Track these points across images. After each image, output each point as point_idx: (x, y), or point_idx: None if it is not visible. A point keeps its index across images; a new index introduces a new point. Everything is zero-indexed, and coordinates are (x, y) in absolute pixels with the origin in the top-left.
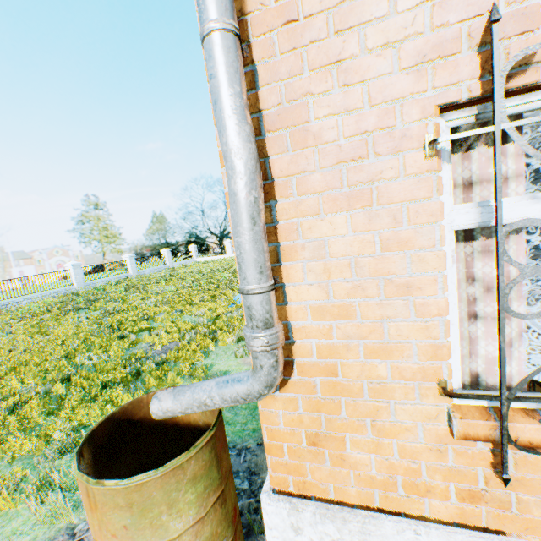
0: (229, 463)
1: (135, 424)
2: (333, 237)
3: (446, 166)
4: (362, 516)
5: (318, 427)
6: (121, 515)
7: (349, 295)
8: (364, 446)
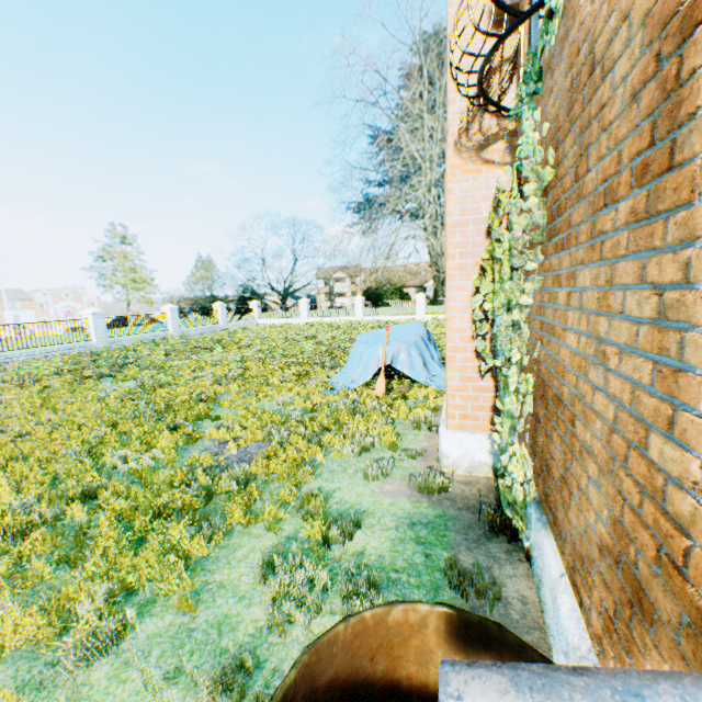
0: None
1: (317, 699)
2: None
3: None
4: None
5: None
6: None
7: None
8: None
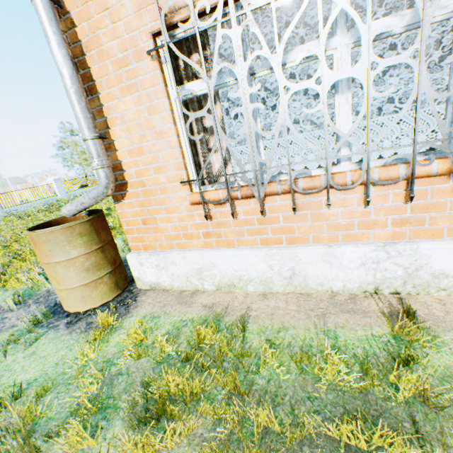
0: (109, 239)
1: None
2: (129, 111)
3: (168, 67)
4: (166, 252)
5: (144, 215)
6: (47, 246)
7: (140, 141)
8: (164, 220)
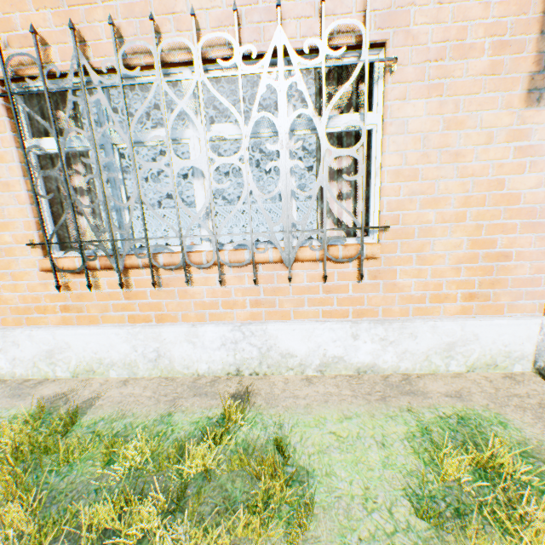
0: None
1: None
2: None
3: (23, 116)
4: (8, 329)
5: None
6: None
7: None
8: (9, 288)
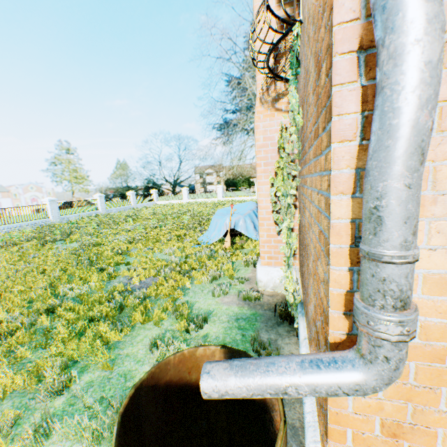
0: None
1: (160, 390)
2: None
3: None
4: None
5: (403, 416)
6: None
7: None
8: None
